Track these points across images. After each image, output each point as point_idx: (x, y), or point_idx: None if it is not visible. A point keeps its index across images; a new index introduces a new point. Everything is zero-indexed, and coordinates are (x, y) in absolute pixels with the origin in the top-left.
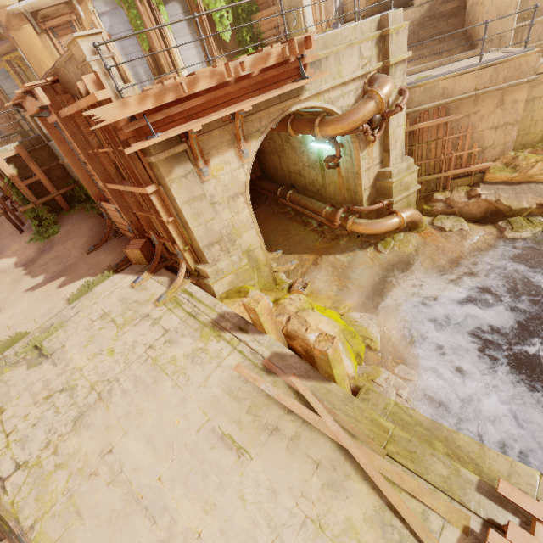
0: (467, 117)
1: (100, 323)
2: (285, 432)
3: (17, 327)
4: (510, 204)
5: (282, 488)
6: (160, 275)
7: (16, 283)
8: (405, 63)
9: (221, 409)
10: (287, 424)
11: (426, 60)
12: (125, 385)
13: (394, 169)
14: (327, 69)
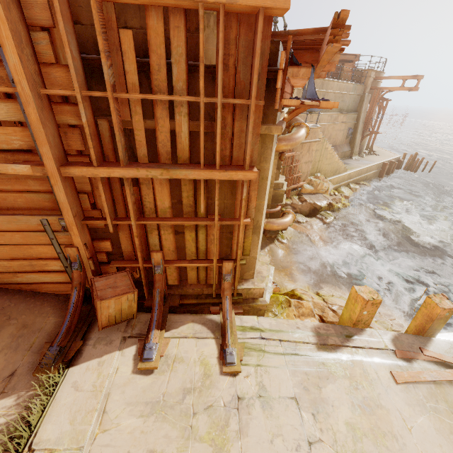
0: (298, 154)
1: None
2: None
3: None
4: (319, 204)
5: None
6: (177, 325)
7: None
8: None
9: (447, 436)
10: None
11: None
12: None
13: (284, 181)
14: None
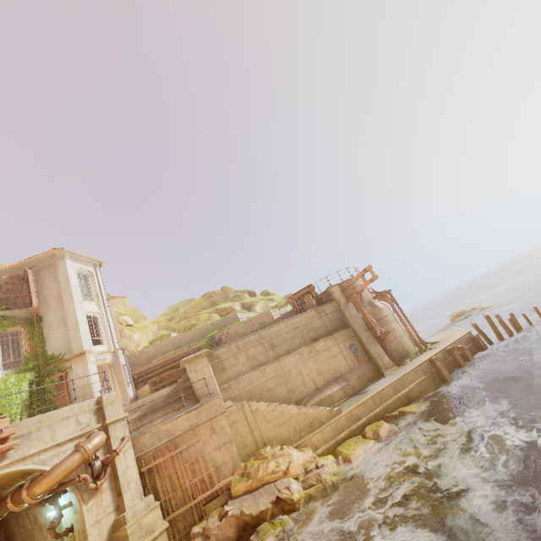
0: (193, 446)
1: None
2: None
3: None
4: (251, 511)
5: None
6: None
7: None
8: (124, 420)
9: None
10: None
11: (170, 415)
12: None
13: (127, 511)
14: (39, 438)
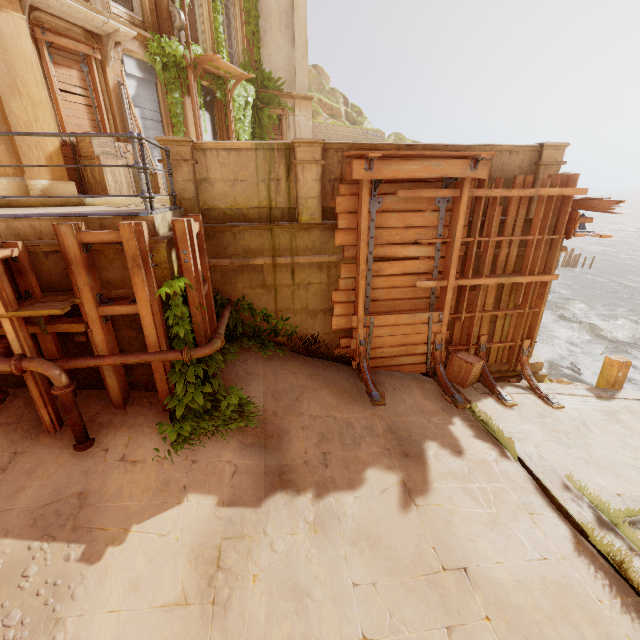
0: None
1: (577, 450)
2: None
3: (546, 543)
4: None
5: None
6: (502, 387)
7: (336, 524)
8: None
9: None
10: None
11: None
12: None
13: None
14: None
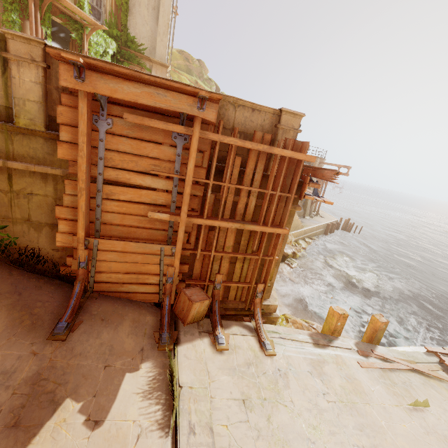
0: None
1: (258, 415)
2: (407, 381)
3: None
4: (287, 252)
5: (442, 405)
6: (228, 326)
7: None
8: None
9: (392, 396)
10: (402, 377)
11: None
12: (365, 444)
13: None
14: None
